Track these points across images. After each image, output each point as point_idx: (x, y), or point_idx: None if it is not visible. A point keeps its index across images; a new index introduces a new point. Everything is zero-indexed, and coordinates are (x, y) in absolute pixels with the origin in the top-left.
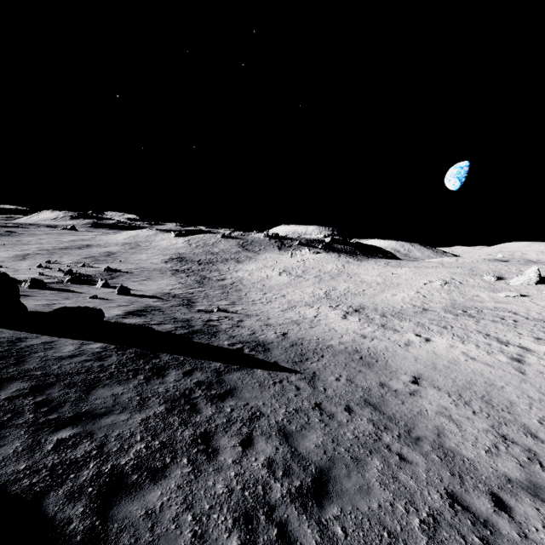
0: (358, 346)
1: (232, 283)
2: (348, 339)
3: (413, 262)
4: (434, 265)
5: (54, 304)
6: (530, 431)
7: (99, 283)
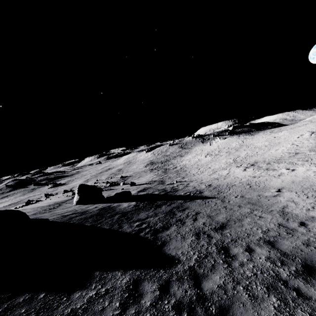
0: (249, 182)
1: (180, 168)
2: (244, 180)
3: (289, 126)
4: (305, 123)
5: (110, 194)
6: None
7: (121, 183)
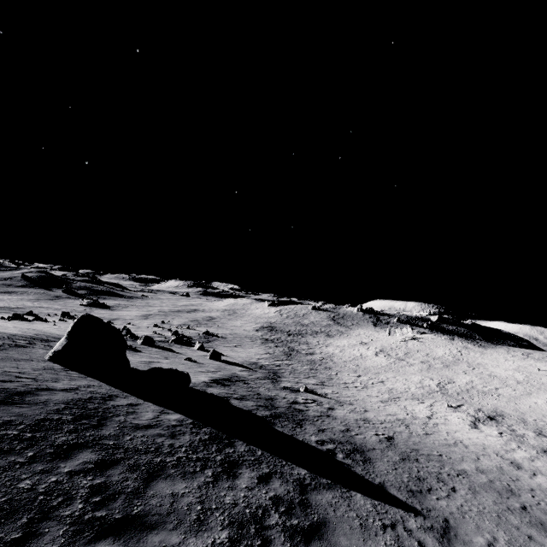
0: (510, 481)
1: (321, 358)
2: (490, 465)
3: None
4: None
5: (153, 362)
6: None
7: (196, 345)
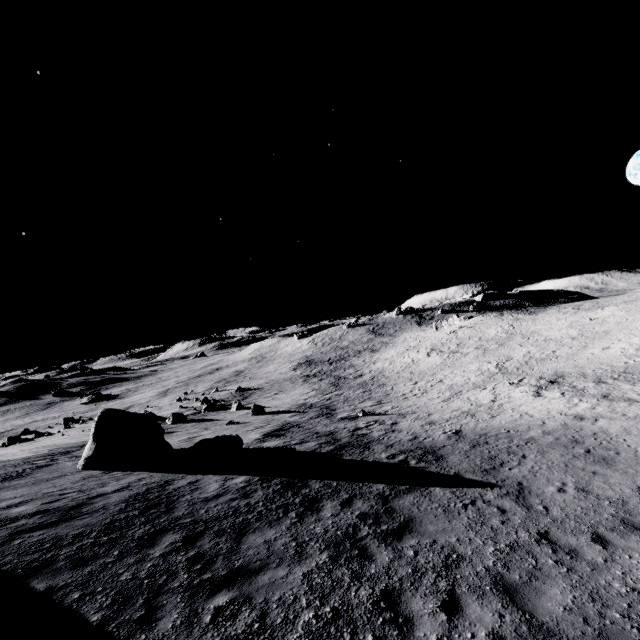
0: (574, 433)
1: (371, 377)
2: (555, 425)
3: (619, 297)
4: None
5: (195, 437)
6: None
7: (233, 406)
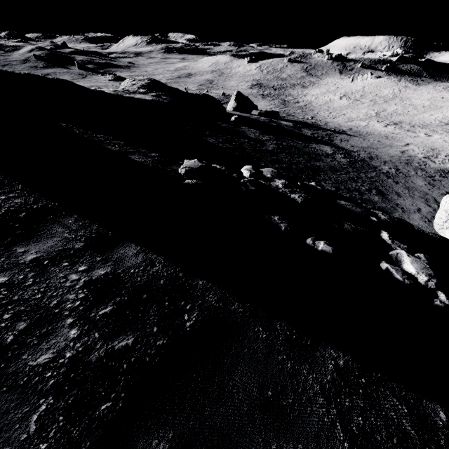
0: (387, 135)
1: (305, 105)
2: (383, 133)
3: None
4: None
5: None
6: (439, 154)
7: None
